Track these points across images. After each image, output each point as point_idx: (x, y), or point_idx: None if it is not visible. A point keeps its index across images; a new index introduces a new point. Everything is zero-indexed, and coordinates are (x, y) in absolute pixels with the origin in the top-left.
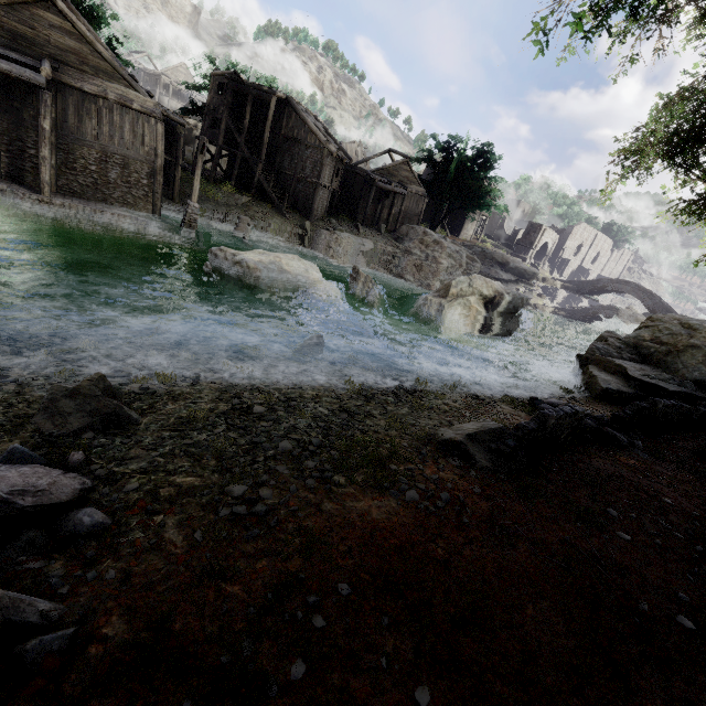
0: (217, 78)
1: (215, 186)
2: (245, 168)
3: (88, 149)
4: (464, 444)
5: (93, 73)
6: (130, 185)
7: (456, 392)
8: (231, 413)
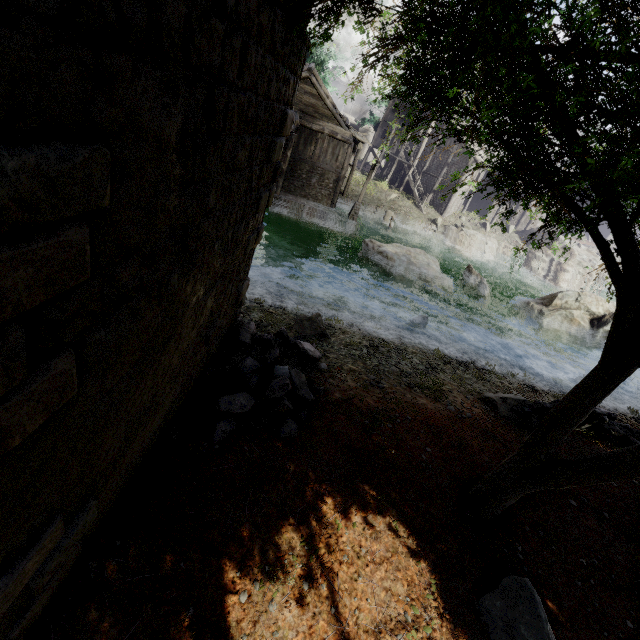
0: (395, 100)
1: (374, 185)
2: (399, 169)
3: (304, 164)
4: (496, 401)
5: (319, 118)
6: (322, 187)
7: (516, 379)
8: (368, 347)
